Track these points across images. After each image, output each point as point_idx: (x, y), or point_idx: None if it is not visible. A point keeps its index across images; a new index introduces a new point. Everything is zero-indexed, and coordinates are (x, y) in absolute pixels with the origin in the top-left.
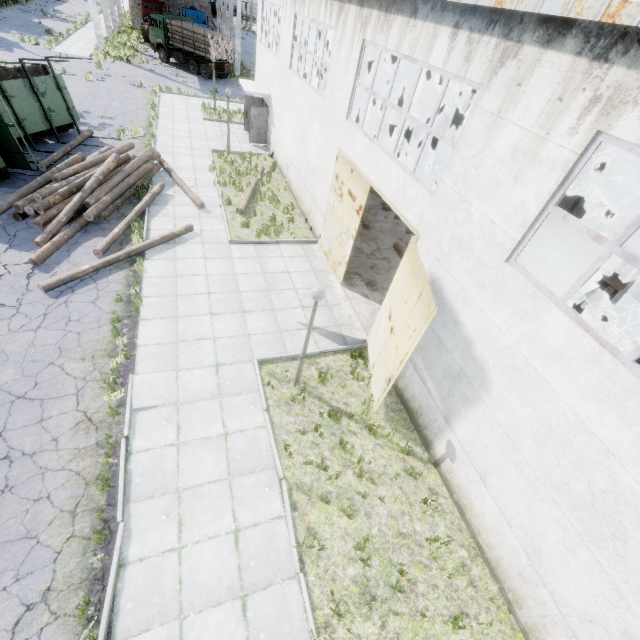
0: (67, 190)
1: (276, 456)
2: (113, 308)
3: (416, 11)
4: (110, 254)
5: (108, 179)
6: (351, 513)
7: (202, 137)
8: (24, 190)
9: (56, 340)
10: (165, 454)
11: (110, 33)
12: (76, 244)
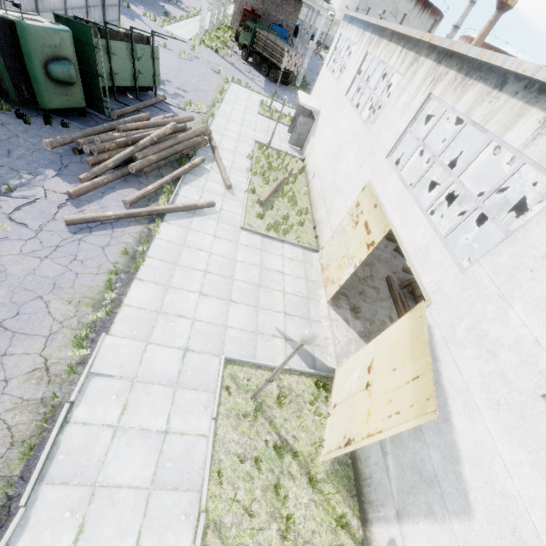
0: (124, 141)
1: (206, 479)
2: (117, 259)
3: (504, 84)
4: (136, 207)
5: (161, 141)
6: None
7: (251, 127)
8: (89, 131)
9: (55, 274)
10: (100, 435)
11: (211, 27)
12: (112, 189)
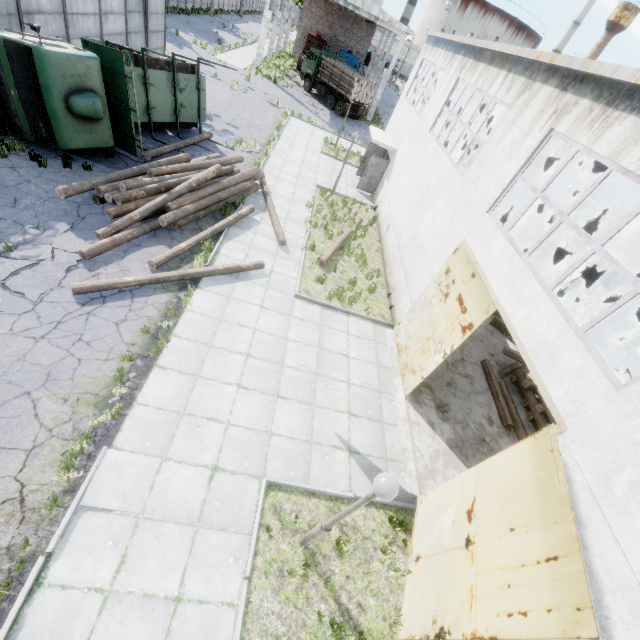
0: (155, 188)
1: None
2: (134, 339)
3: None
4: (165, 269)
5: (202, 187)
6: None
7: (312, 169)
8: (114, 175)
9: (51, 361)
10: (83, 605)
11: (270, 55)
12: (137, 246)
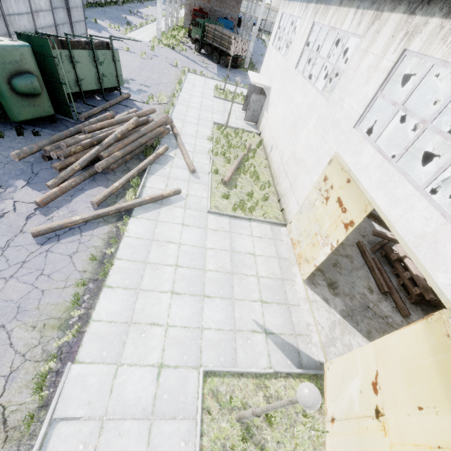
0: (89, 142)
1: None
2: (85, 266)
3: None
4: (104, 205)
5: (126, 136)
6: None
7: (209, 110)
8: (56, 137)
9: (20, 296)
10: None
11: (167, 28)
12: (81, 190)
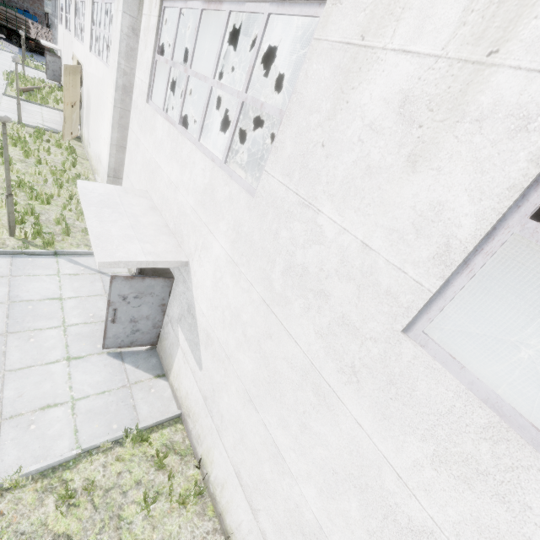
0: None
1: None
2: None
3: None
4: None
5: None
6: (26, 145)
7: (6, 66)
8: None
9: None
10: None
11: None
12: None
